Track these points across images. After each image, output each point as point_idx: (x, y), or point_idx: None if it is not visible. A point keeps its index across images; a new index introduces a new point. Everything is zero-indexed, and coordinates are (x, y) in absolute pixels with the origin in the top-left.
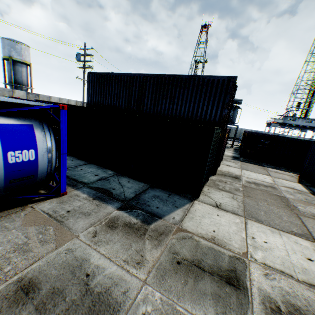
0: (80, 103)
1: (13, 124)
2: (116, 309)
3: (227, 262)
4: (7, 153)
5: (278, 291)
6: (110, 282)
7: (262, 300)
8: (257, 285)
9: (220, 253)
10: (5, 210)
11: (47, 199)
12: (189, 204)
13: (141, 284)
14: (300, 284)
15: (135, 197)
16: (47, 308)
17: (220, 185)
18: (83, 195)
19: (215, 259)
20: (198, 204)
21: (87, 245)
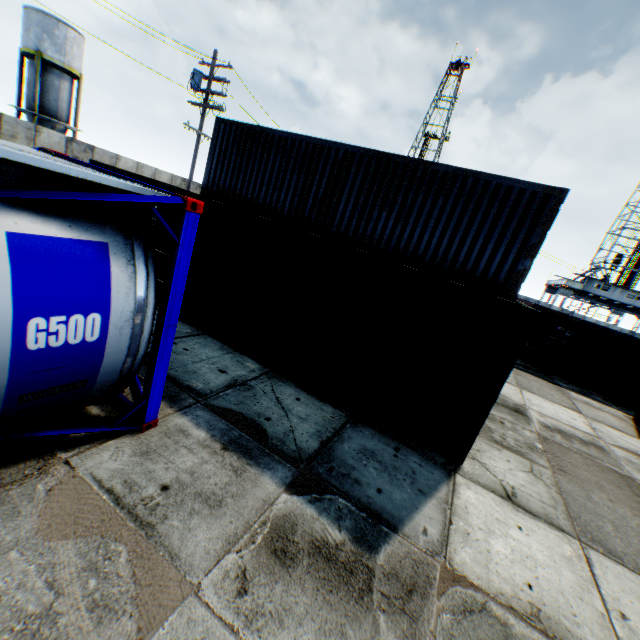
0: (180, 180)
1: (54, 238)
2: None
3: None
4: (26, 321)
5: None
6: None
7: None
8: None
9: None
10: None
11: (106, 438)
12: (448, 487)
13: None
14: None
15: (322, 451)
16: None
17: (494, 430)
18: (198, 433)
19: None
20: (465, 485)
21: (228, 628)
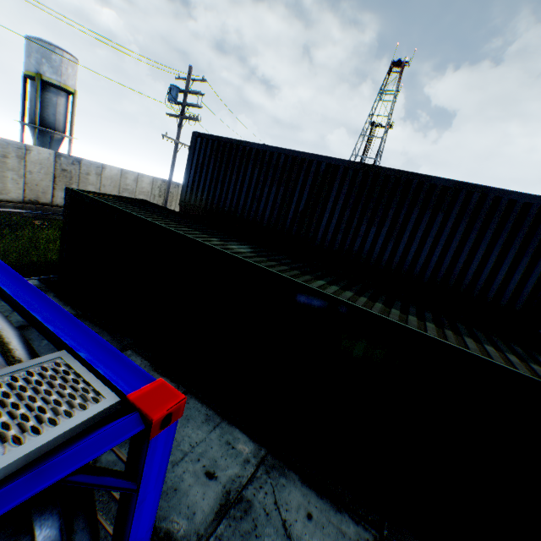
0: (160, 181)
1: None
2: None
3: None
4: None
5: None
6: None
7: None
8: None
9: None
10: None
11: None
12: None
13: None
14: None
15: None
16: None
17: None
18: None
19: None
20: None
21: None
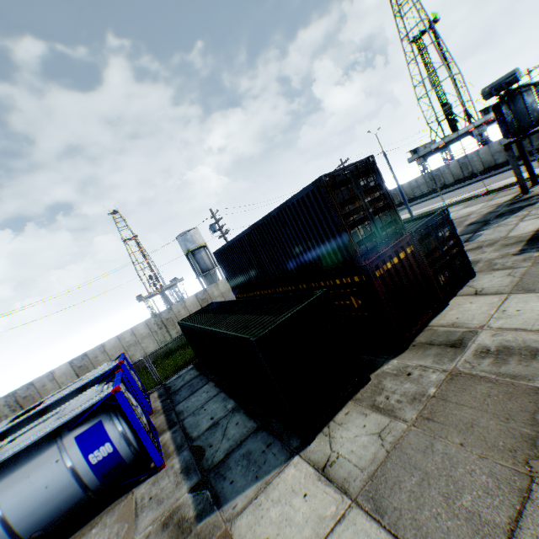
0: None
1: (86, 430)
2: None
3: None
4: (89, 456)
5: None
6: None
7: None
8: None
9: None
10: (117, 499)
11: (148, 477)
12: (279, 469)
13: None
14: None
15: (222, 460)
16: None
17: (386, 389)
18: (177, 465)
19: None
20: (294, 464)
21: None
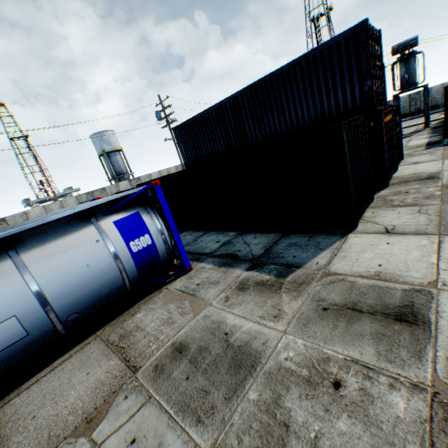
0: (180, 166)
1: (123, 218)
2: (258, 357)
3: (397, 298)
4: (129, 244)
5: None
6: (248, 337)
7: None
8: None
9: (387, 289)
10: (147, 296)
11: (176, 279)
12: (340, 242)
13: (281, 335)
14: None
15: (265, 253)
16: (197, 361)
17: (395, 199)
18: (209, 266)
19: (378, 297)
20: (353, 237)
21: (221, 310)
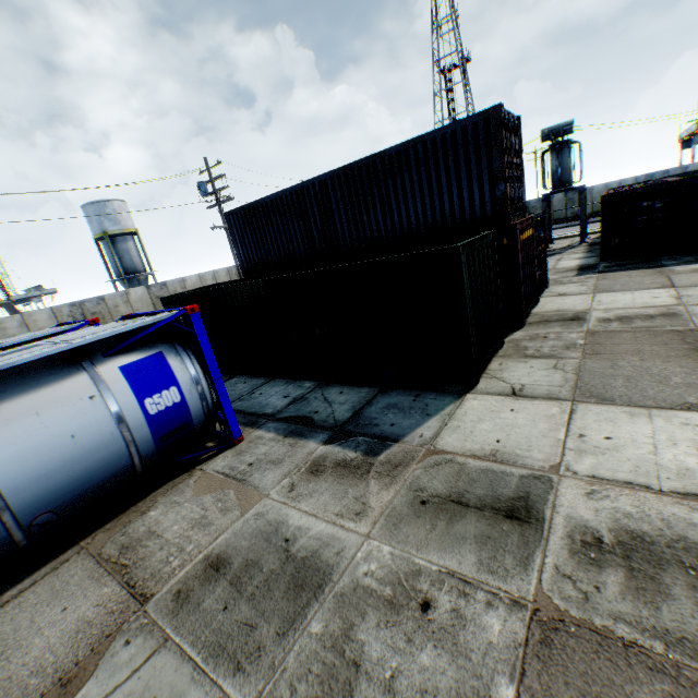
0: (235, 269)
1: (137, 361)
2: (328, 572)
3: (513, 487)
4: (144, 402)
5: (607, 515)
6: (318, 544)
7: (569, 533)
8: (566, 513)
9: (502, 475)
10: (169, 482)
11: (218, 454)
12: (455, 405)
13: (363, 540)
14: (661, 498)
15: (353, 417)
16: (242, 582)
17: (531, 347)
18: (269, 435)
19: (491, 486)
20: (472, 399)
21: (283, 504)
